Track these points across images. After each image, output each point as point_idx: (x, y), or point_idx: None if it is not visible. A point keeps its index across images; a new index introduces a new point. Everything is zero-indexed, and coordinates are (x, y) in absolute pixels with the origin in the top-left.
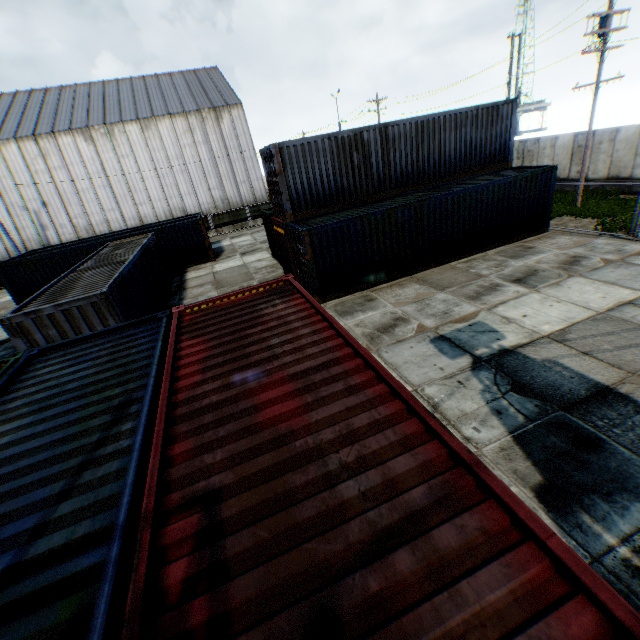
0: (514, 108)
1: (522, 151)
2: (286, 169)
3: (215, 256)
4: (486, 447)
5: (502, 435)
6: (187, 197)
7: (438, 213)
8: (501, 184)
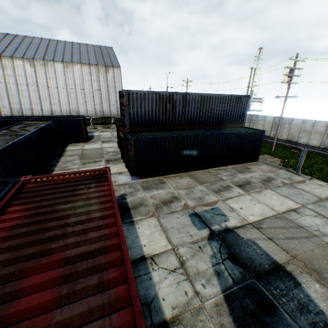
0: (248, 99)
1: (250, 119)
2: (130, 104)
3: (87, 140)
4: (207, 301)
5: (218, 292)
6: (81, 106)
7: (205, 142)
8: (238, 134)
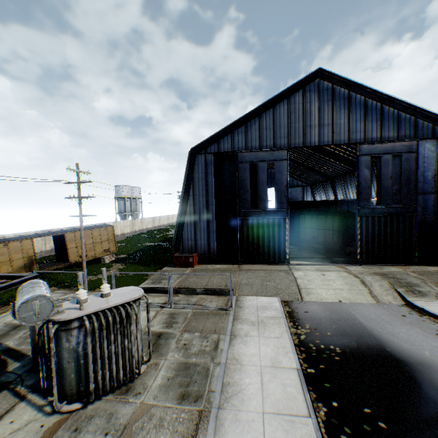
0: None
1: None
2: None
3: None
4: None
5: None
6: None
7: None
8: None
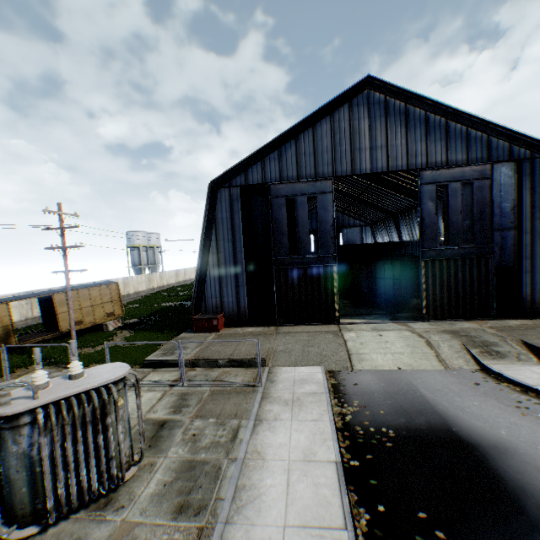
0: None
1: None
2: None
3: None
4: None
5: None
6: None
7: None
8: None
